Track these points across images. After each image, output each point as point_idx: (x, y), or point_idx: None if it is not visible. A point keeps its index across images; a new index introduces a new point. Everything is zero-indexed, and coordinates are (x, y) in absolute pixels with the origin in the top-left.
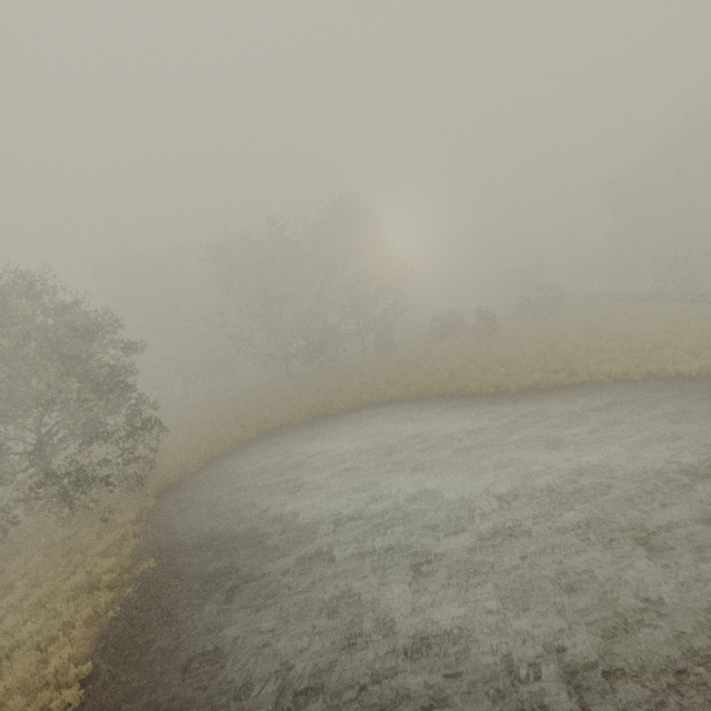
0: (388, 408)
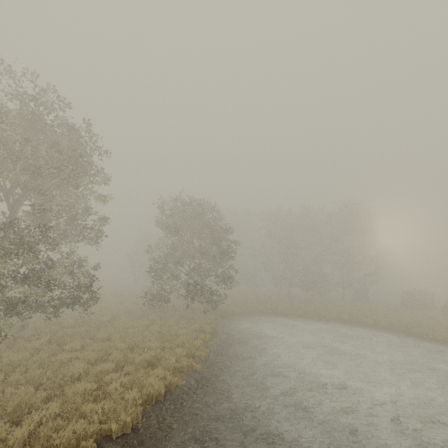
0: (361, 327)
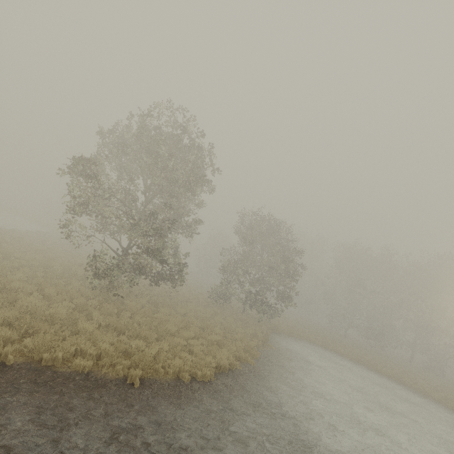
0: (422, 397)
